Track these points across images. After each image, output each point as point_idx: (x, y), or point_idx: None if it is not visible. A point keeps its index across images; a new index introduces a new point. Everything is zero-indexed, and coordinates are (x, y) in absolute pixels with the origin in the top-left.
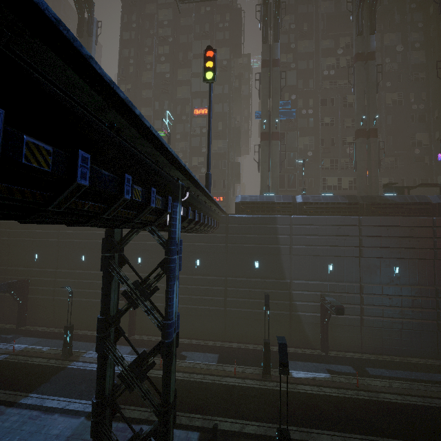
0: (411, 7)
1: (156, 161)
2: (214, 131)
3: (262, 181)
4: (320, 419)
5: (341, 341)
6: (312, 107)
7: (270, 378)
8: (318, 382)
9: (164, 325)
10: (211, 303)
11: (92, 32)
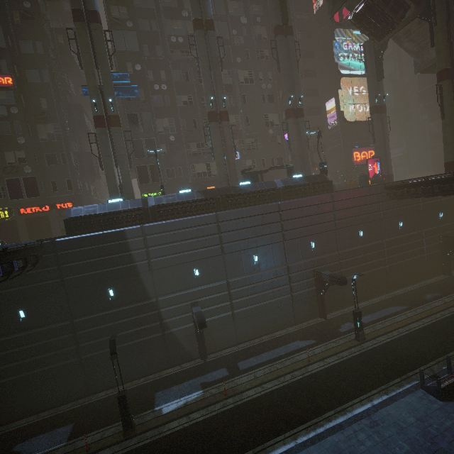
0: None
1: None
2: (35, 111)
3: (108, 181)
4: None
5: (218, 341)
6: (165, 81)
7: (133, 433)
8: (189, 408)
9: None
10: (57, 359)
11: None
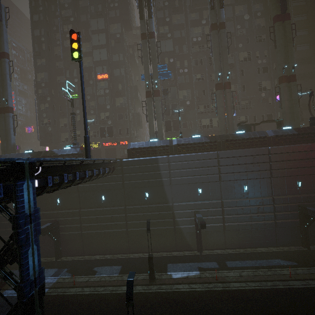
0: None
1: None
2: (116, 91)
3: (150, 129)
4: (184, 314)
5: (211, 242)
6: (187, 66)
7: (155, 282)
8: (189, 280)
9: (18, 288)
10: (116, 227)
11: (1, 17)
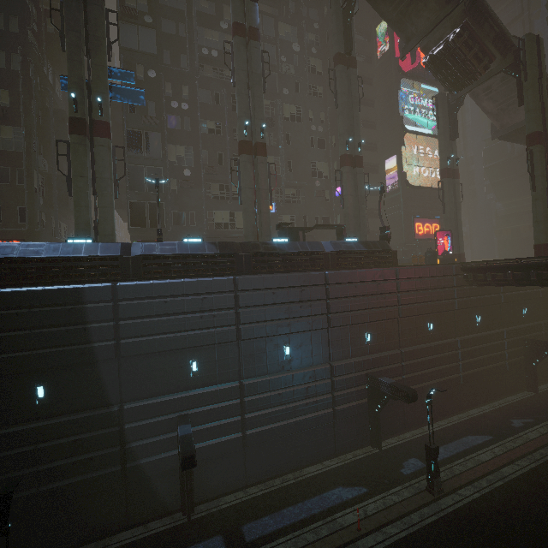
0: None
1: None
2: None
3: (77, 213)
4: None
5: (216, 481)
6: (187, 99)
7: None
8: None
9: None
10: None
11: None
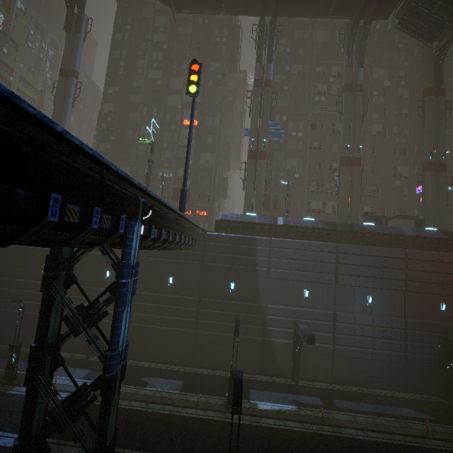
0: (398, 46)
1: (104, 178)
2: (203, 143)
3: (246, 199)
4: None
5: (312, 370)
6: (302, 130)
7: None
8: (283, 415)
9: (106, 357)
10: (182, 324)
11: (81, 28)
